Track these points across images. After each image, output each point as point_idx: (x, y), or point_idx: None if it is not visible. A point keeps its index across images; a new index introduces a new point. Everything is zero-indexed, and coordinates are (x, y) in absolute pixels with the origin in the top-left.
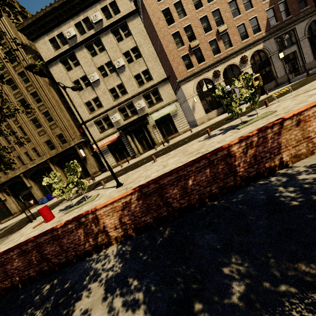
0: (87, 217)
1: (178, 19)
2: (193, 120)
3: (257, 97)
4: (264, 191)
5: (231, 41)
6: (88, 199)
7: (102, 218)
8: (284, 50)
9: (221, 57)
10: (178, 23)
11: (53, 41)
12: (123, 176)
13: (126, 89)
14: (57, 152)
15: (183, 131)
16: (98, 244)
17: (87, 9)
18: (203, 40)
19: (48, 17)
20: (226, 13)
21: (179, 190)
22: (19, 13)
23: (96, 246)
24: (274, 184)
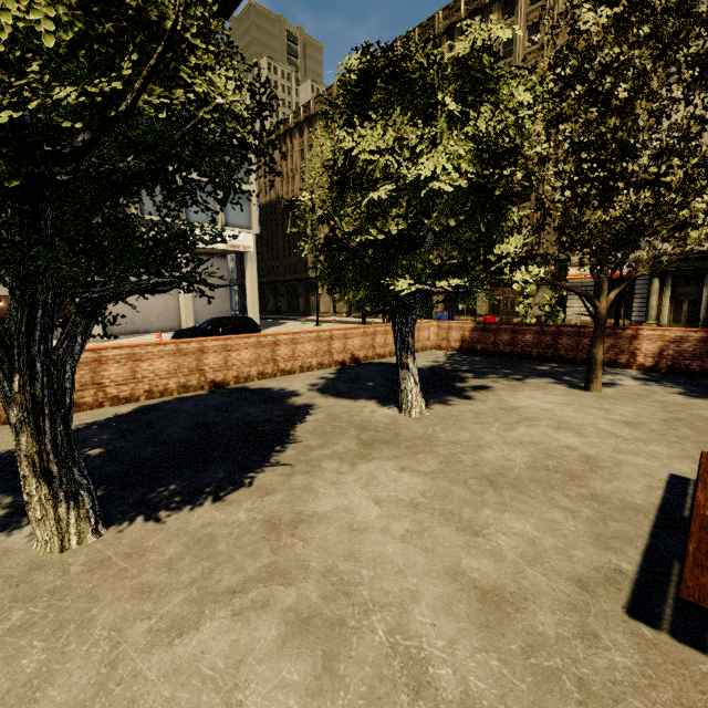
0: (625, 331)
1: None
2: None
3: None
4: None
5: None
6: None
7: (640, 340)
8: None
9: None
10: None
11: None
12: None
13: None
14: None
15: None
16: (616, 361)
17: None
18: None
19: None
20: None
21: None
22: None
23: (612, 361)
24: None
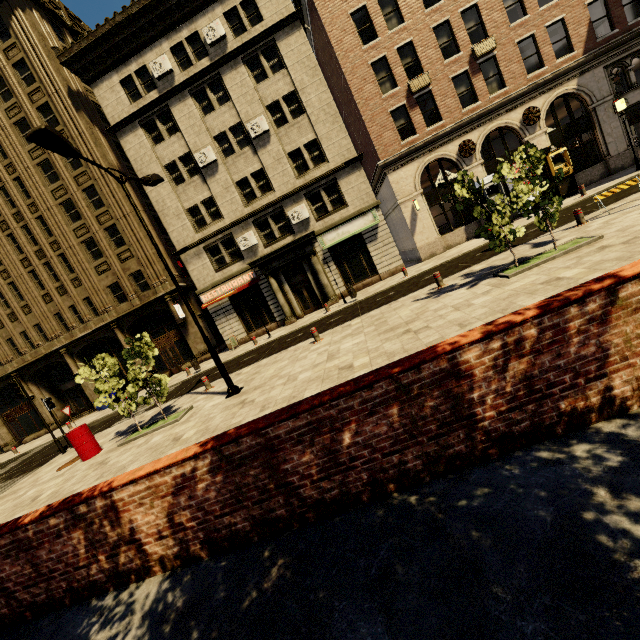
0: (91, 504)
1: (387, 31)
2: (412, 249)
3: (557, 203)
4: (550, 491)
5: (502, 75)
6: (170, 416)
7: (127, 511)
8: (628, 92)
9: (480, 111)
10: (385, 39)
11: (128, 83)
12: (249, 367)
13: (271, 181)
14: (131, 308)
15: (390, 271)
16: (120, 570)
17: (196, 15)
18: (440, 74)
19: (119, 34)
20: (493, 14)
21: (317, 457)
22: (69, 29)
23: (114, 573)
24: (583, 473)
